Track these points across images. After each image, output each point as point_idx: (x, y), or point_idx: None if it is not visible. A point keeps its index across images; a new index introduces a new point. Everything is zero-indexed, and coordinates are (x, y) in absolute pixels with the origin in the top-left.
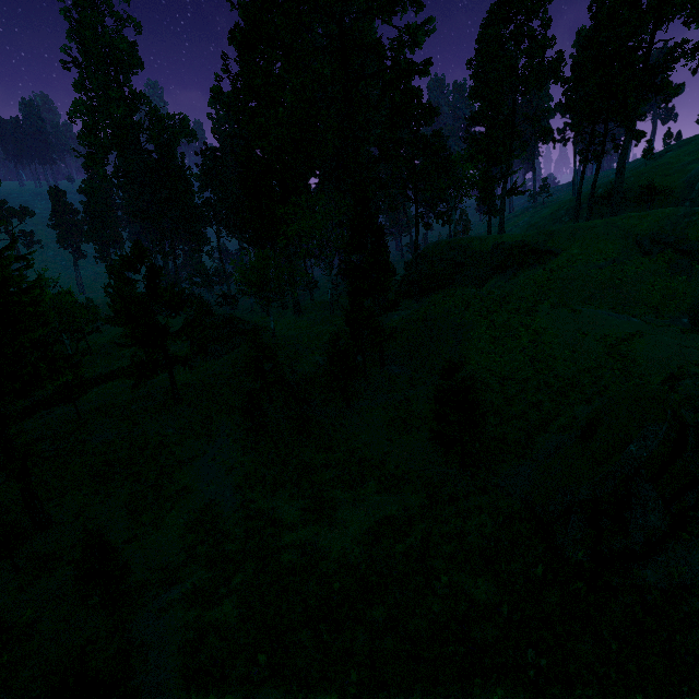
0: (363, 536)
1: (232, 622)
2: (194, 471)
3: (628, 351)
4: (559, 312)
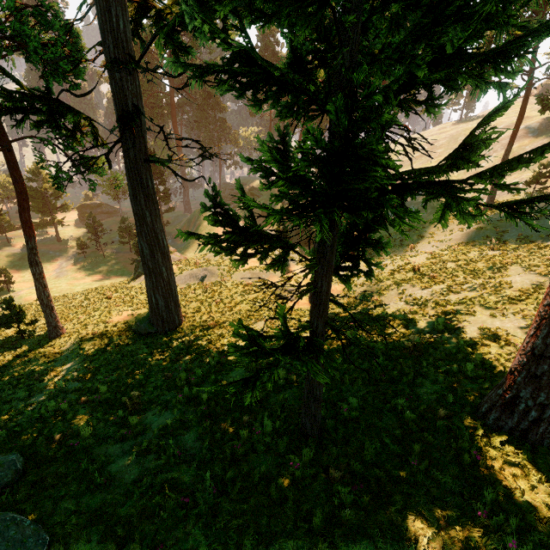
0: (94, 282)
1: None
2: (55, 267)
3: None
4: None
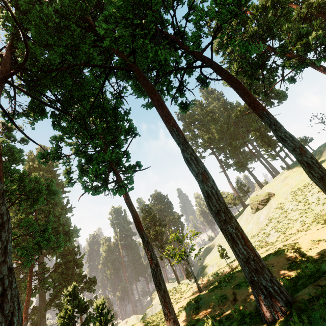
0: None
1: None
2: None
3: None
4: None
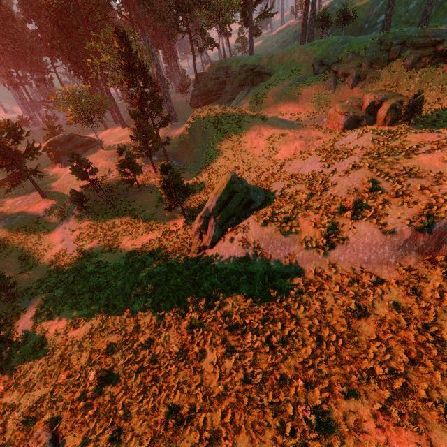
0: (127, 255)
1: (59, 295)
2: (56, 235)
3: (276, 145)
4: (255, 121)
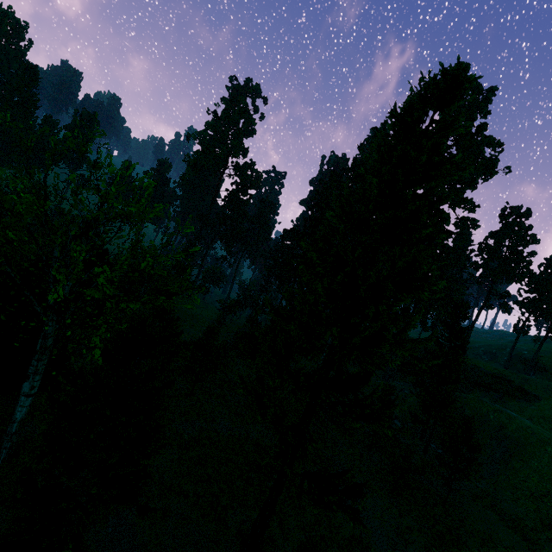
0: None
1: None
2: None
3: None
4: None
